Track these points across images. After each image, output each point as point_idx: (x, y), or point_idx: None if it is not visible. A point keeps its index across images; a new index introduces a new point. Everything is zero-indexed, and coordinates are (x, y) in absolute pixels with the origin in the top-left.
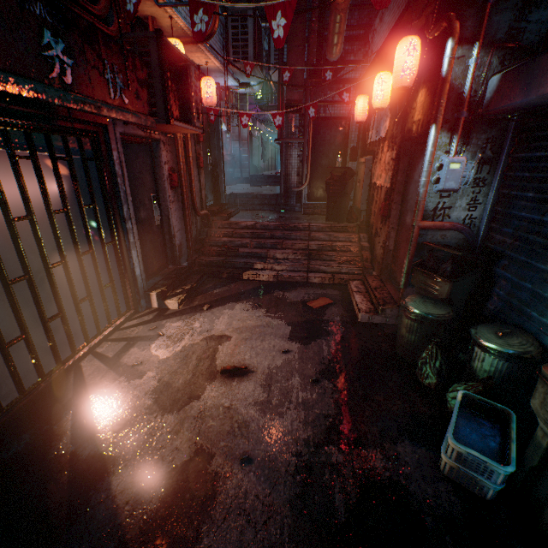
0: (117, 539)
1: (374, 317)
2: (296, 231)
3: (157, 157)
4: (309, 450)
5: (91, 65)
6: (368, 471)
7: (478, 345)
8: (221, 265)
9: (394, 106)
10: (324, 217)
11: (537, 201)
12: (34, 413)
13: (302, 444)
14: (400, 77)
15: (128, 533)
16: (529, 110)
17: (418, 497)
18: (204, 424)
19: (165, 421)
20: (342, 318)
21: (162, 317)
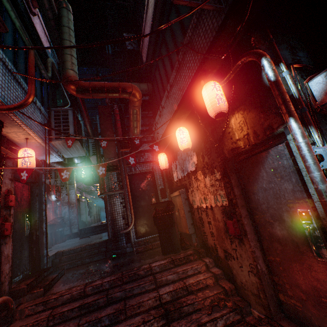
0: None
1: None
2: (138, 280)
3: None
4: None
5: None
6: None
7: None
8: None
9: (196, 146)
10: (157, 249)
11: None
12: None
13: None
14: (217, 104)
15: None
16: None
17: None
18: None
19: None
20: None
21: None
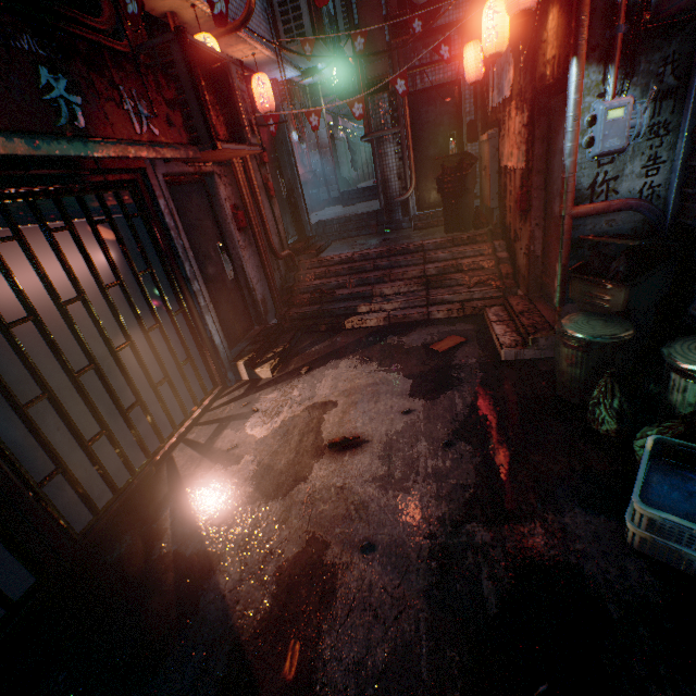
0: (232, 642)
1: (523, 351)
2: (406, 255)
3: (215, 195)
4: (445, 530)
5: (104, 98)
6: (525, 551)
7: (675, 370)
8: (317, 316)
9: (517, 46)
10: (443, 228)
11: None
12: (132, 512)
13: (436, 524)
14: None
15: (242, 635)
16: None
17: (596, 580)
18: (314, 509)
19: (270, 510)
20: (479, 360)
21: (254, 389)
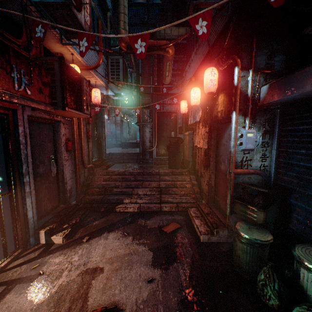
0: None
1: (212, 237)
2: (151, 175)
3: (58, 131)
4: None
5: None
6: None
7: (303, 266)
8: (100, 202)
9: (203, 104)
10: (167, 165)
11: (309, 155)
12: None
13: None
14: (208, 87)
15: None
16: (287, 104)
17: None
18: None
19: None
20: (189, 240)
21: (46, 252)
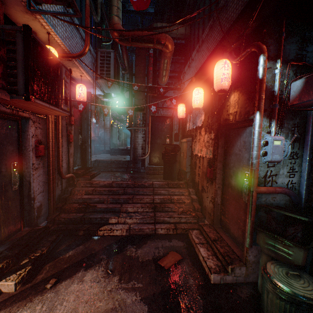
0: None
1: (225, 277)
2: (143, 188)
3: (25, 131)
4: None
5: None
6: None
7: None
8: (79, 222)
9: (206, 107)
10: (161, 176)
11: None
12: None
13: None
14: (220, 83)
15: None
16: None
17: None
18: None
19: None
20: (196, 281)
21: None
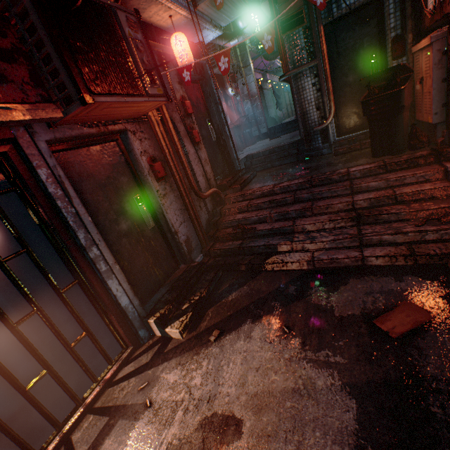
0: None
1: None
2: (329, 185)
3: (131, 150)
4: None
5: None
6: None
7: None
8: (237, 253)
9: None
10: (367, 151)
11: None
12: None
13: None
14: None
15: None
16: None
17: None
18: None
19: None
20: None
21: (160, 357)
